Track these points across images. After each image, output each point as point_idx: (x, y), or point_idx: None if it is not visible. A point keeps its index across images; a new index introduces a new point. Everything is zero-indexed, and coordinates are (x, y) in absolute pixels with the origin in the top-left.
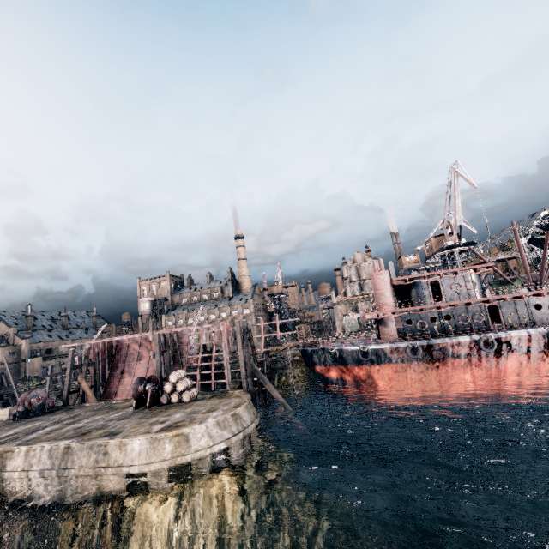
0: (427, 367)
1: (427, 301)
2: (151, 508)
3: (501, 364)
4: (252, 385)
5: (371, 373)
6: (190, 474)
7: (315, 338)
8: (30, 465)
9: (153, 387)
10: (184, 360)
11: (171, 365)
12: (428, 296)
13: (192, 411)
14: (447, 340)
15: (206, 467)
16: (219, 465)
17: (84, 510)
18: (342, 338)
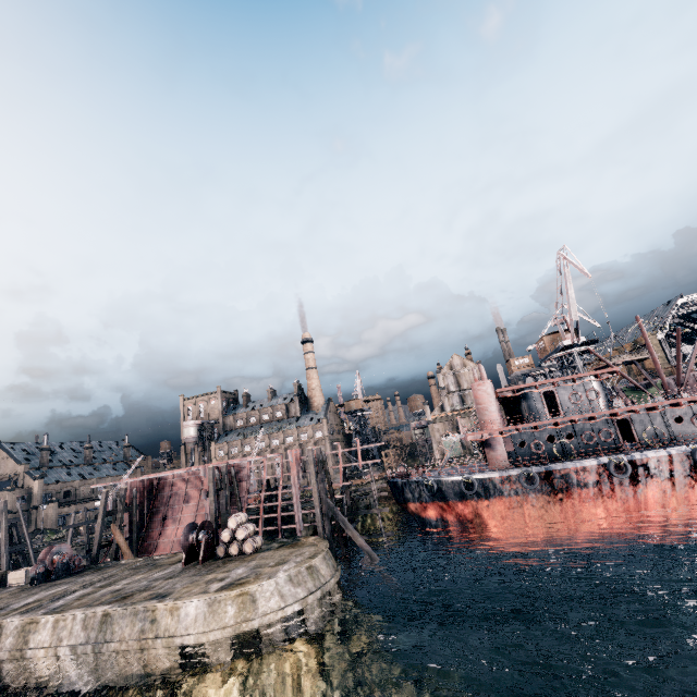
0: (548, 500)
1: (542, 416)
2: (210, 690)
3: (640, 494)
4: (330, 530)
5: (478, 510)
6: (258, 645)
7: (406, 467)
8: (59, 639)
9: (208, 535)
10: (242, 501)
11: (227, 507)
12: (542, 410)
13: (257, 564)
14: (569, 465)
15: (277, 635)
16: (292, 633)
17: (126, 696)
18: (440, 466)
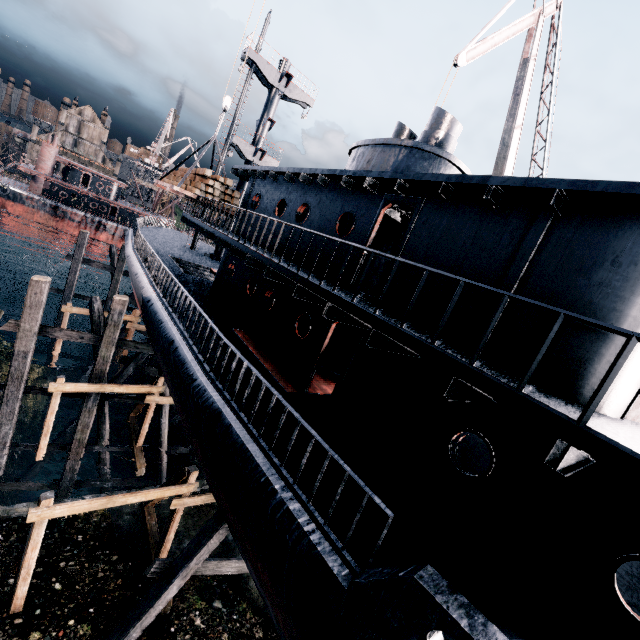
0: (51, 218)
1: (76, 184)
2: None
3: (98, 235)
4: None
5: (6, 205)
6: None
7: None
8: None
9: None
10: None
11: None
12: (79, 181)
13: None
14: (70, 209)
15: None
16: None
17: None
18: None
